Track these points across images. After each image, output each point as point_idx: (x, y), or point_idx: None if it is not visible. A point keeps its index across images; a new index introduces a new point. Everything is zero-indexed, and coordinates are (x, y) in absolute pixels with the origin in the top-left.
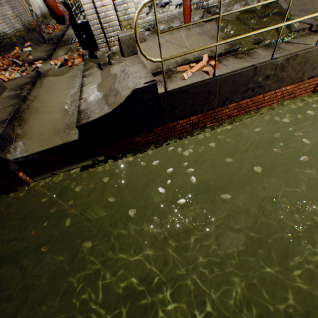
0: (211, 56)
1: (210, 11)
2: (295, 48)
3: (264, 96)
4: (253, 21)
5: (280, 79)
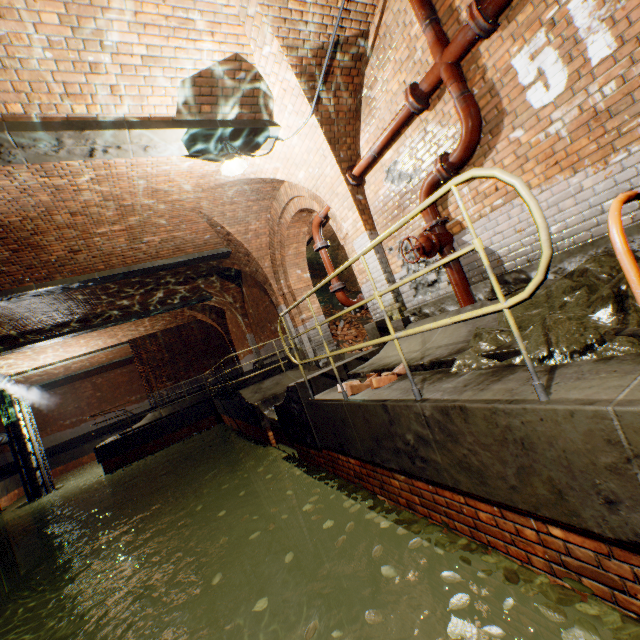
0: (410, 366)
1: (506, 280)
2: (503, 389)
3: (469, 501)
4: (574, 294)
5: (471, 467)
